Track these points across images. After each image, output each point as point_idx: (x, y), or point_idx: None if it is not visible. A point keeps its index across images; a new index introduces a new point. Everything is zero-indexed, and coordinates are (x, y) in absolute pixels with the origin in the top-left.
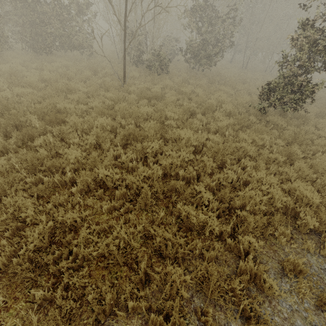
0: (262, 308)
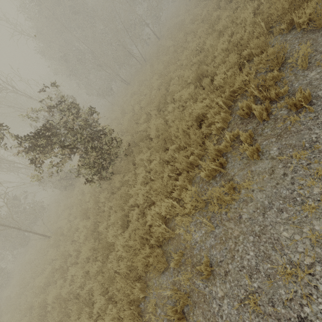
0: None
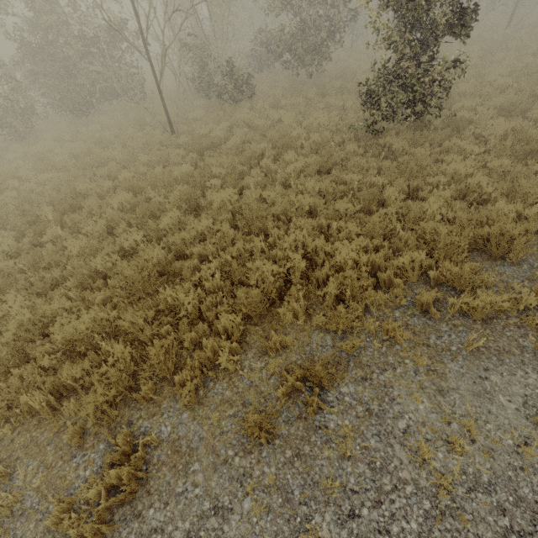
0: (217, 384)
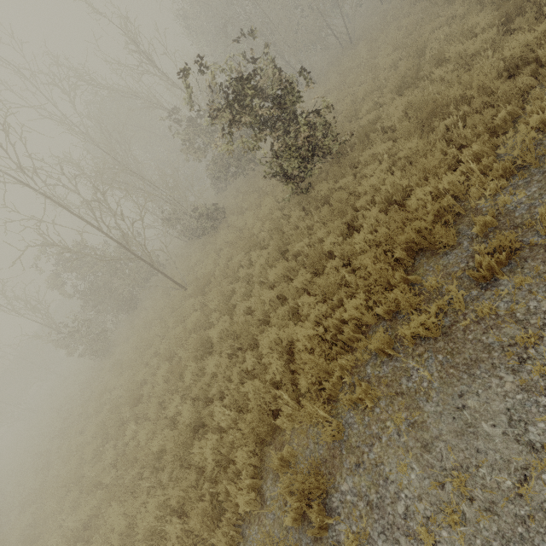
0: (251, 530)
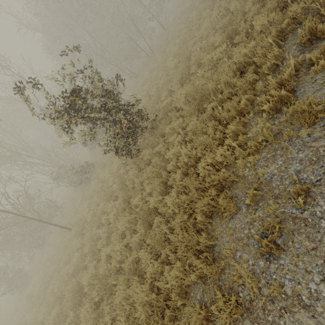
0: None
